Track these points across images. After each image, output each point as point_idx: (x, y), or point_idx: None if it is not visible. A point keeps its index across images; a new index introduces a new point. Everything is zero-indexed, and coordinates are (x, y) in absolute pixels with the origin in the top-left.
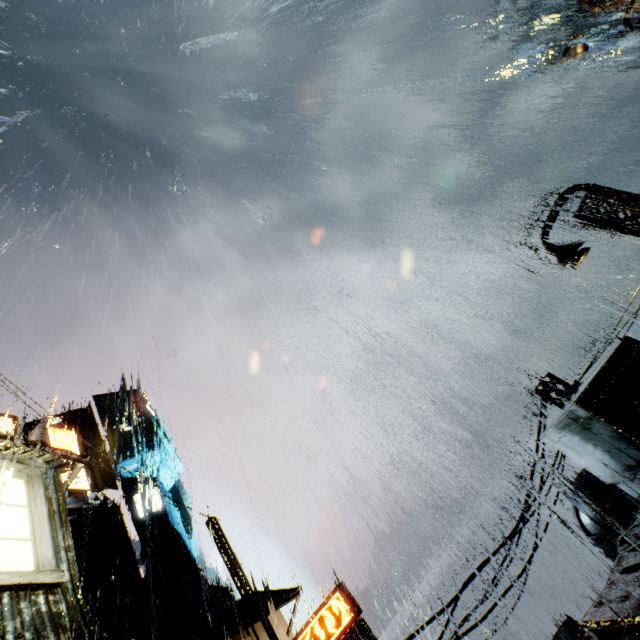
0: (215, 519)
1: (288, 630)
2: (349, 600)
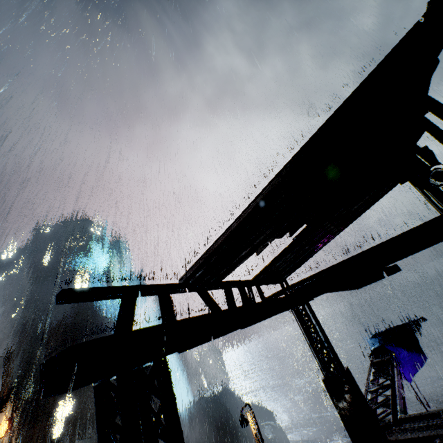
0: (9, 356)
1: (4, 418)
2: (7, 428)
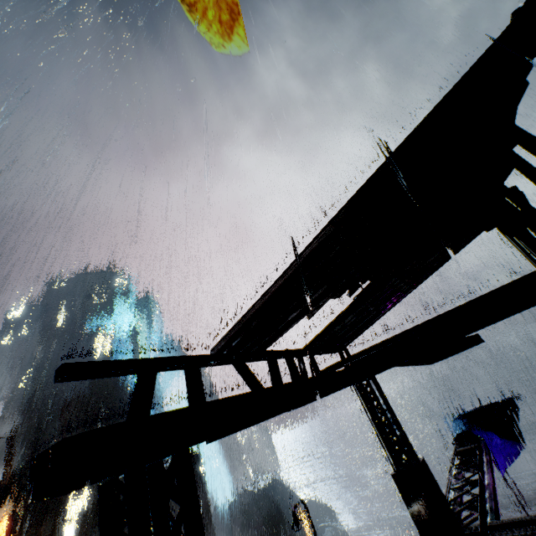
0: (12, 437)
1: (5, 514)
2: (8, 527)
